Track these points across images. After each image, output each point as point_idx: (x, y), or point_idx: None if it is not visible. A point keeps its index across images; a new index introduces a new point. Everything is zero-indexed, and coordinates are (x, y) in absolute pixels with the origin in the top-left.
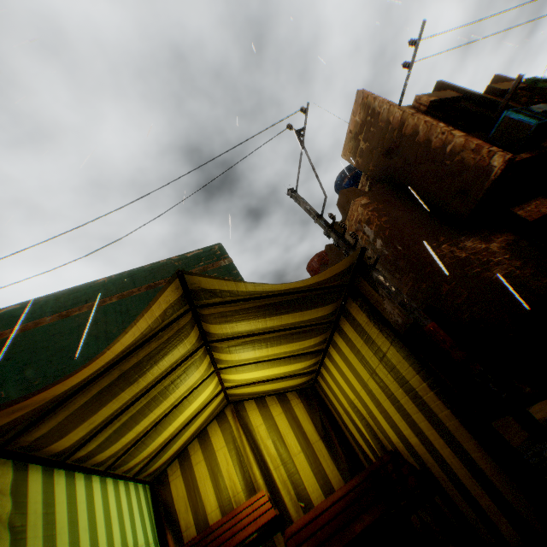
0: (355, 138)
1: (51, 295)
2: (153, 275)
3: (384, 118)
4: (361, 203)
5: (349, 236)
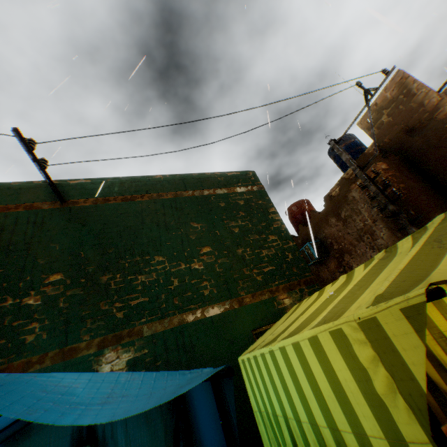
0: (379, 111)
1: (115, 178)
2: (200, 183)
3: (417, 100)
4: (381, 167)
5: (356, 192)
